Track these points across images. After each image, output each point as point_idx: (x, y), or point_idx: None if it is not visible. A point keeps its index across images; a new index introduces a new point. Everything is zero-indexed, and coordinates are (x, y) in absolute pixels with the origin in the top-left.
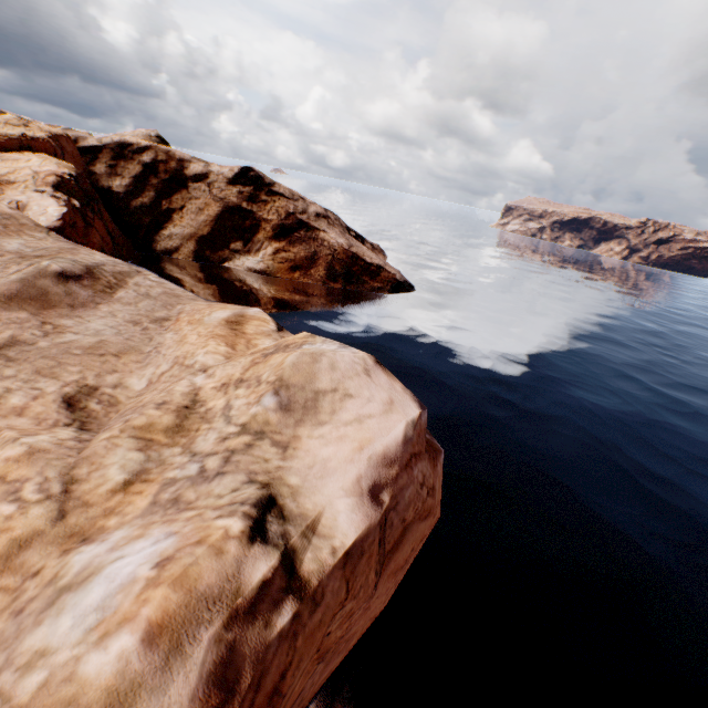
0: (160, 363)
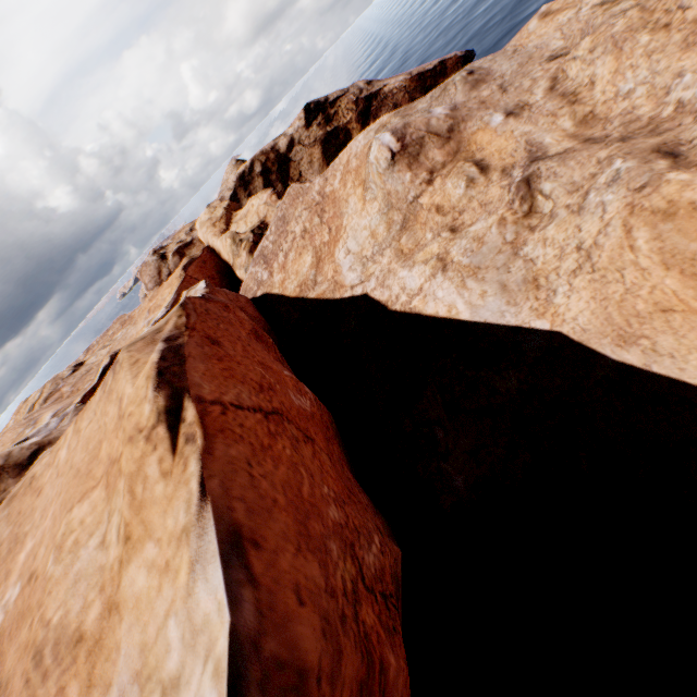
0: (552, 39)
